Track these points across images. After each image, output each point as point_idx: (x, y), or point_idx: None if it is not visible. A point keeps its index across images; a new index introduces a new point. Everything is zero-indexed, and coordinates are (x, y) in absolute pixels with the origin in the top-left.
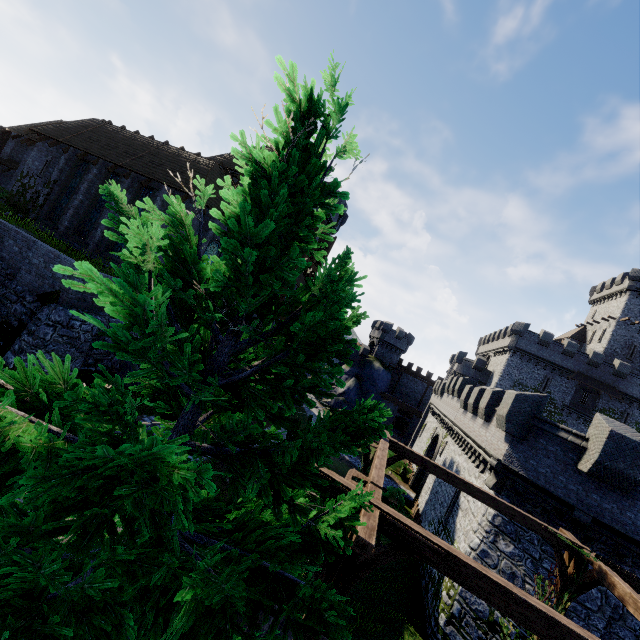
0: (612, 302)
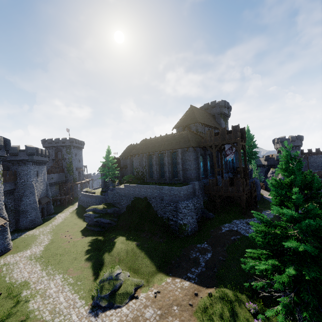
0: None
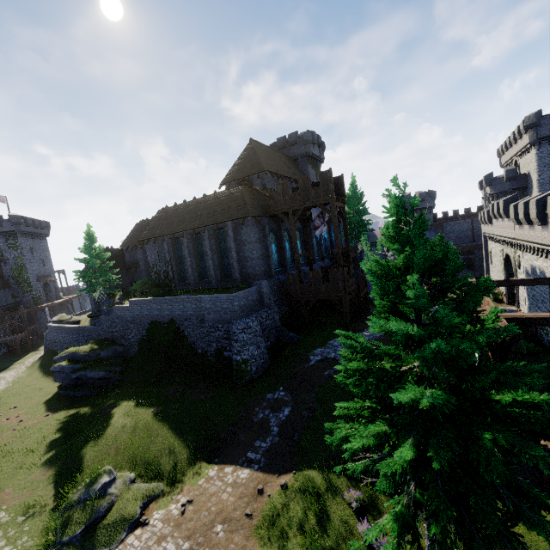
0: None
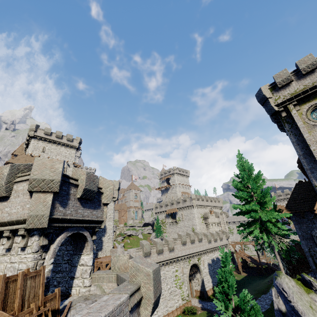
0: (63, 149)
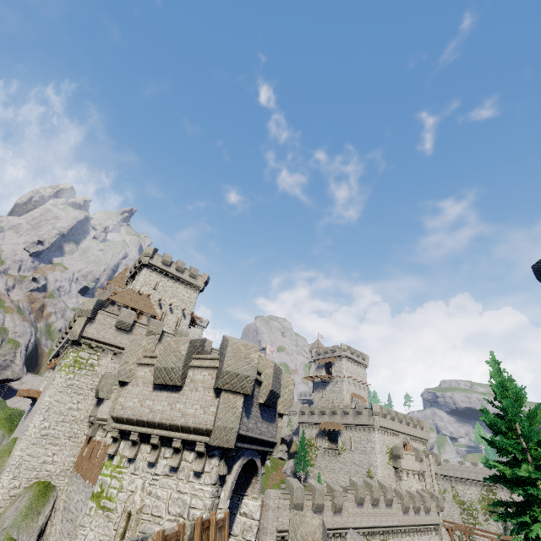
0: (182, 288)
